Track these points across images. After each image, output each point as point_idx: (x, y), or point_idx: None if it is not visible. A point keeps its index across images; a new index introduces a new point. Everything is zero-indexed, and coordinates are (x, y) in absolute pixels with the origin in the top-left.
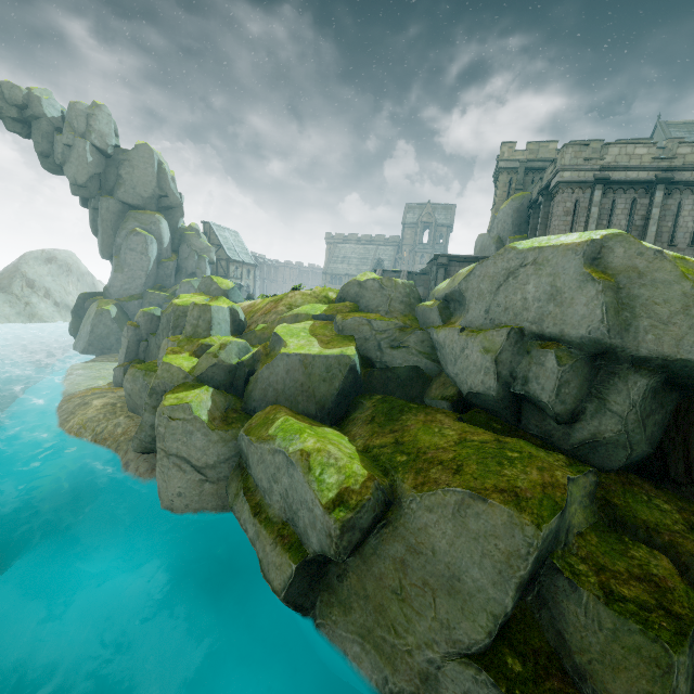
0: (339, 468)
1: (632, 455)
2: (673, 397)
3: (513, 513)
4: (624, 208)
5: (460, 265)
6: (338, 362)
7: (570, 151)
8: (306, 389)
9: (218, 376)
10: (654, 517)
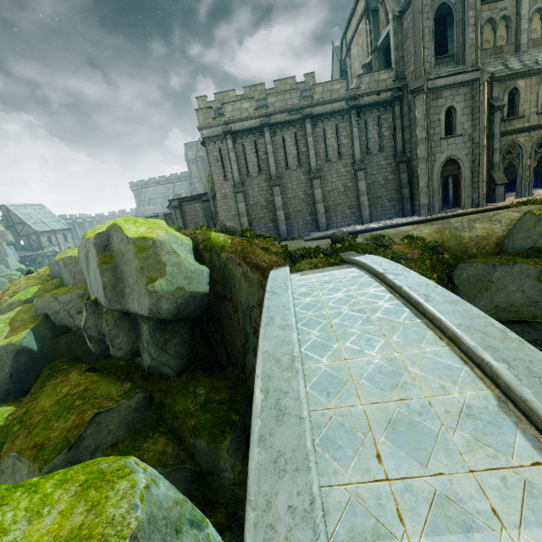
0: None
1: (173, 368)
2: (183, 324)
3: (31, 464)
4: (251, 149)
5: (190, 203)
6: (6, 351)
7: (201, 113)
8: None
9: None
10: (184, 406)
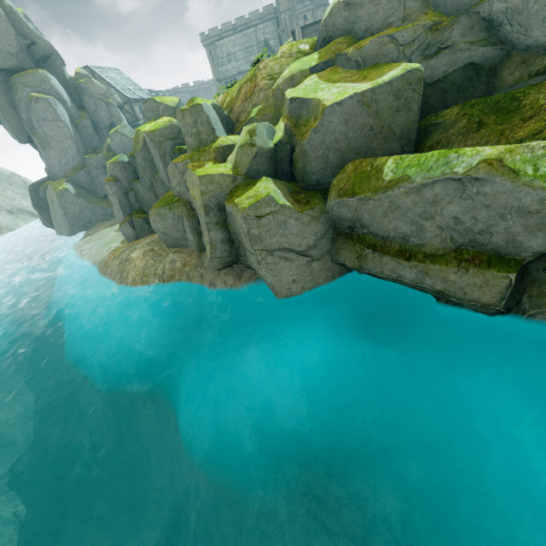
0: None
1: None
2: None
3: None
4: None
5: None
6: (407, 82)
7: None
8: (379, 131)
9: (262, 167)
10: None
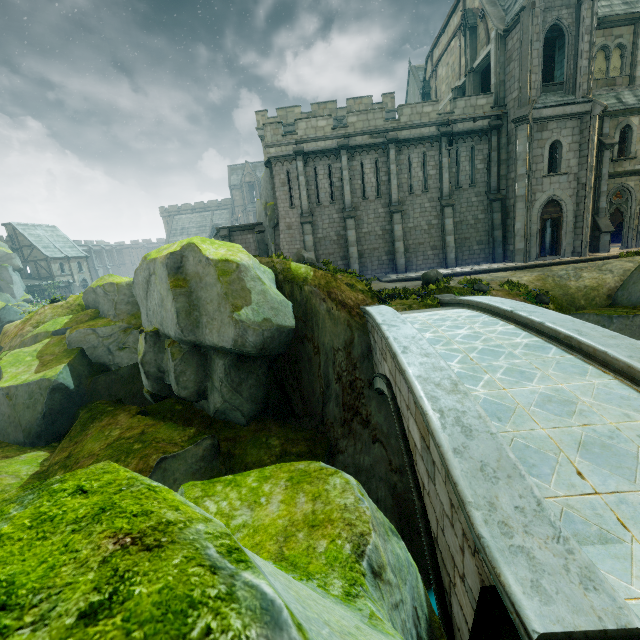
0: None
1: (245, 413)
2: (260, 363)
3: None
4: (324, 173)
5: (241, 233)
6: (39, 387)
7: (269, 129)
8: (13, 420)
9: None
10: (257, 457)
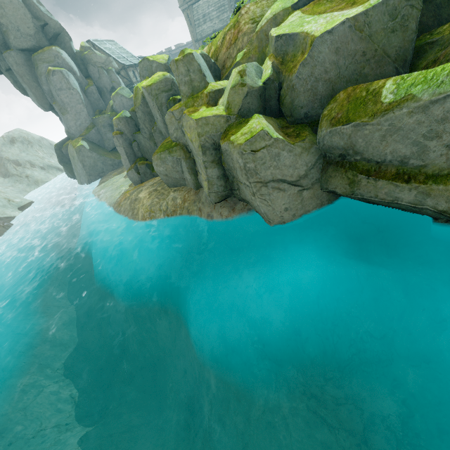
0: None
1: None
2: None
3: None
4: None
5: None
6: None
7: None
8: (372, 55)
9: (252, 106)
10: None
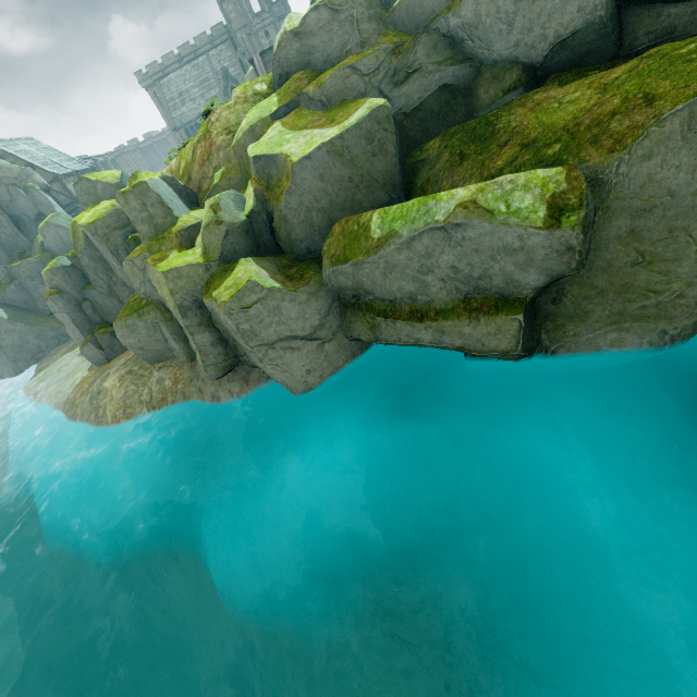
0: (525, 187)
1: None
2: None
3: None
4: None
5: None
6: (376, 122)
7: None
8: (359, 181)
9: (239, 246)
10: None
